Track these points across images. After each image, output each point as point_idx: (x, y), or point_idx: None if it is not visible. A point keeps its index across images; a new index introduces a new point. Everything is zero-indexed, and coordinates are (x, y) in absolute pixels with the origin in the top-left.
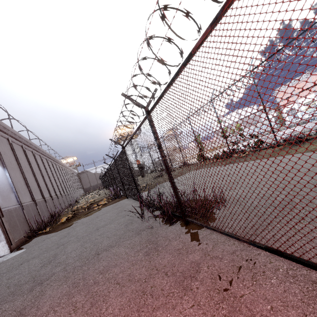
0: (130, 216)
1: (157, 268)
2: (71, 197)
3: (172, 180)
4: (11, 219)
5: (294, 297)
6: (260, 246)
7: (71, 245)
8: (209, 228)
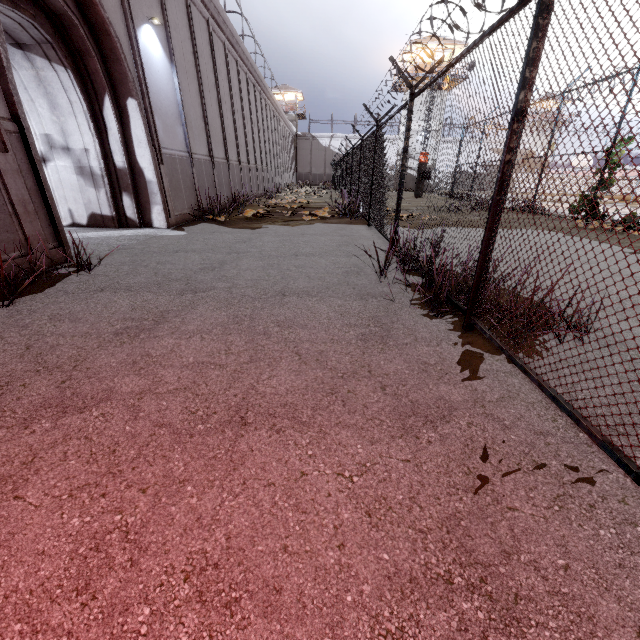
0: (360, 259)
1: (371, 371)
2: (270, 180)
3: (494, 223)
4: (174, 175)
5: (636, 589)
6: (627, 466)
7: (248, 260)
8: (516, 363)
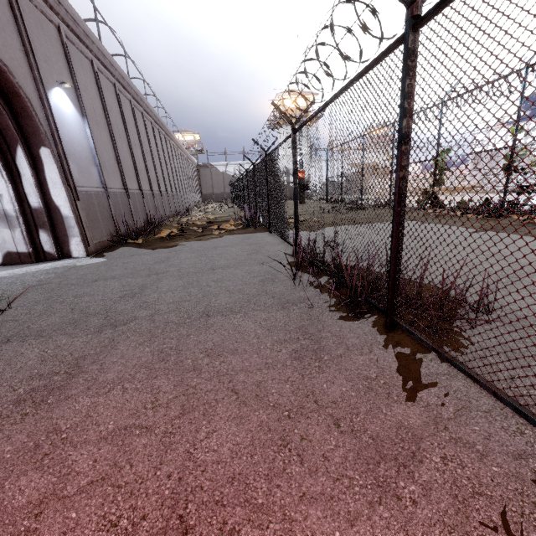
0: (273, 268)
1: (317, 400)
2: (180, 202)
3: (399, 230)
4: (90, 208)
5: None
6: None
7: (168, 280)
8: (458, 367)
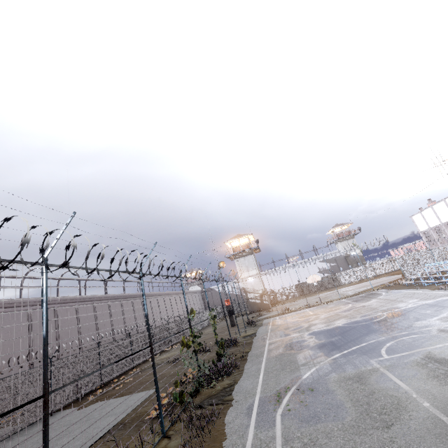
0: None
1: None
2: None
3: None
4: None
5: None
6: None
7: None
8: None
